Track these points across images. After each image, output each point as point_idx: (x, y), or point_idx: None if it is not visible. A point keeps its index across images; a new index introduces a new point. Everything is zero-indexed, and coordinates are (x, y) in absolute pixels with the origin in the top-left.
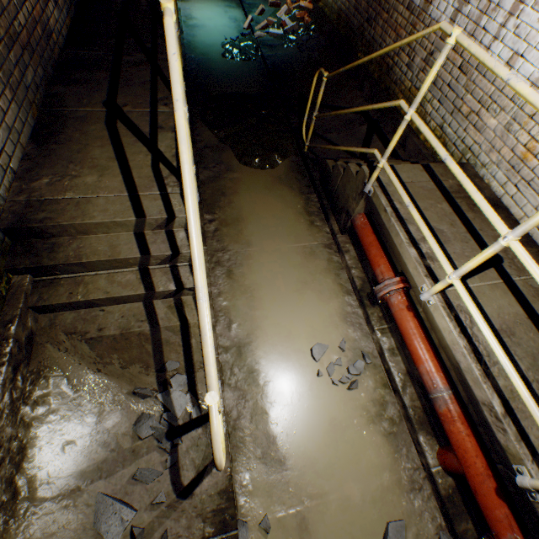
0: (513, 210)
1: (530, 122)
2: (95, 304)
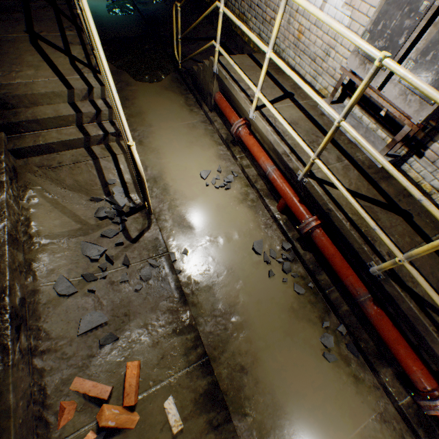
0: (301, 72)
1: (297, 15)
2: (53, 149)
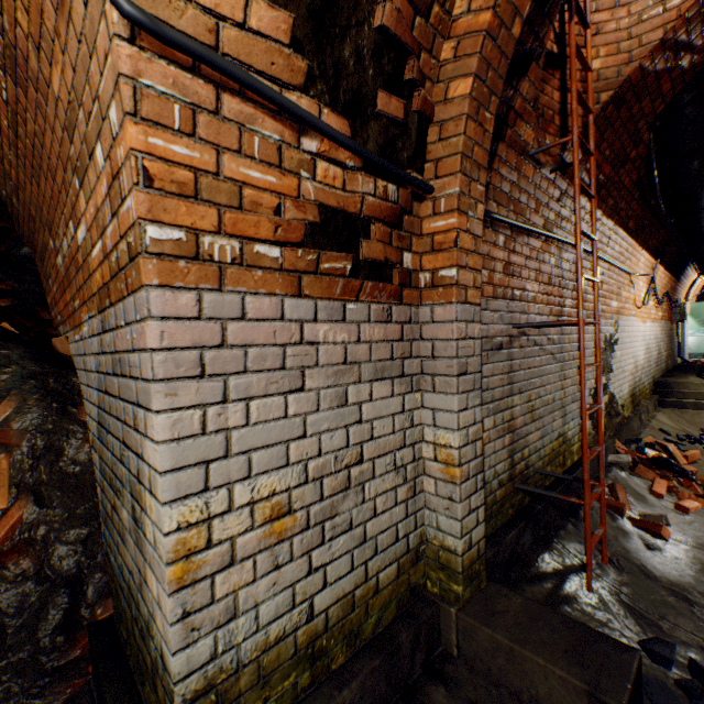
0: None
1: None
2: (683, 406)
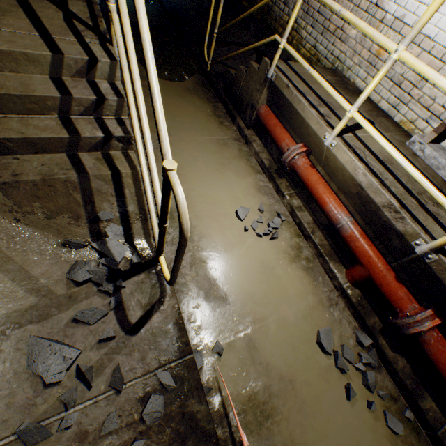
0: (373, 97)
1: (381, 25)
2: (6, 149)
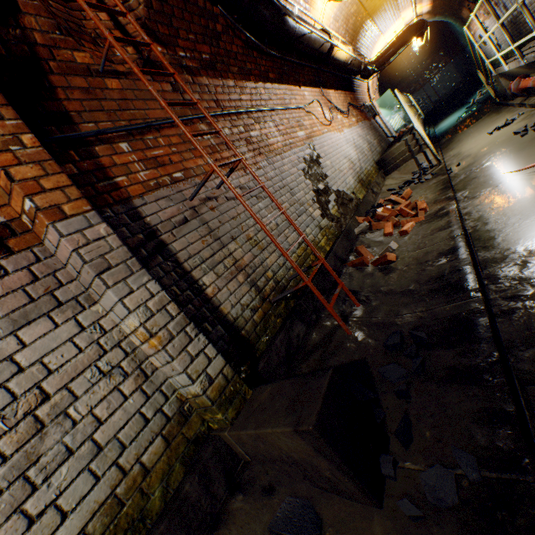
0: None
1: None
2: (398, 166)
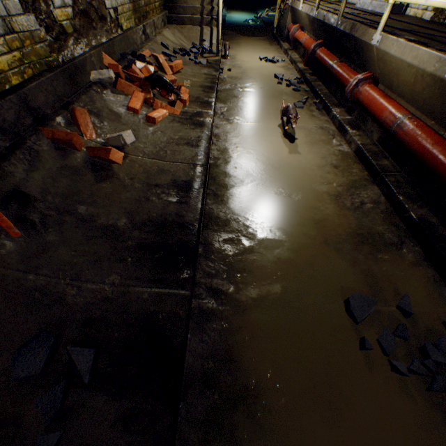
0: (354, 2)
1: None
2: (184, 22)
